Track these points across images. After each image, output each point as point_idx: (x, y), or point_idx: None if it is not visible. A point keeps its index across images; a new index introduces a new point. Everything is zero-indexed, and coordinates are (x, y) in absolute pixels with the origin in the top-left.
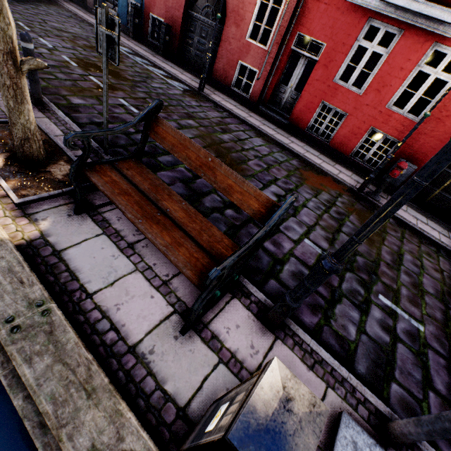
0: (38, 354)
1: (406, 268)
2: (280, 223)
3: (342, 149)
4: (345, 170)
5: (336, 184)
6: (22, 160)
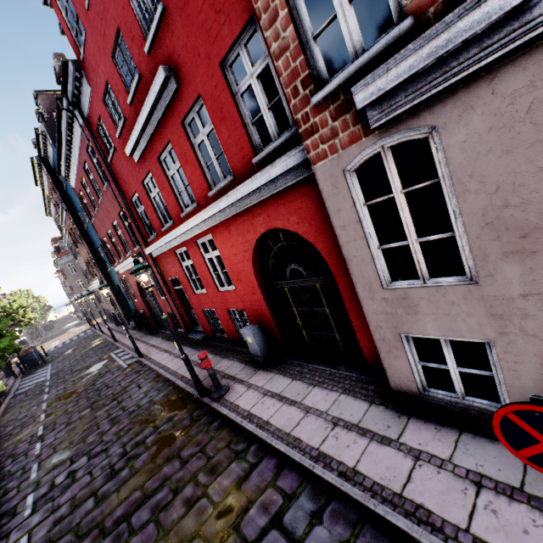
0: None
1: (128, 523)
2: (22, 522)
3: (234, 336)
4: (226, 364)
5: (188, 398)
6: None
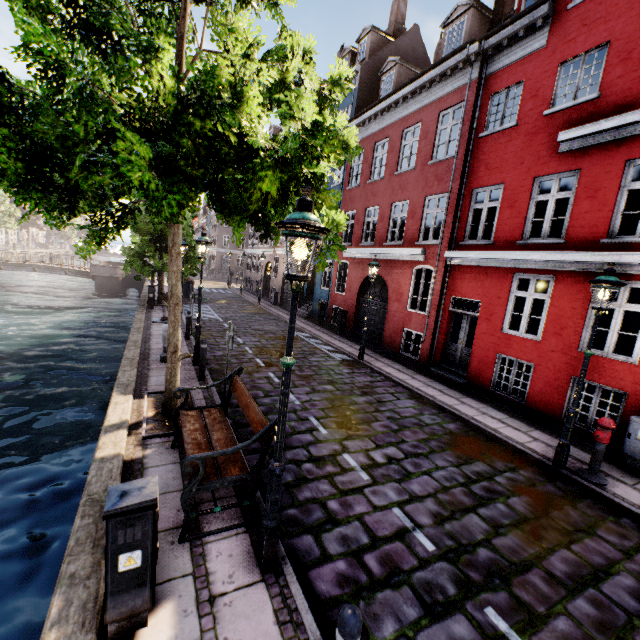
0: (90, 515)
1: (602, 593)
2: (369, 485)
3: (546, 409)
4: (549, 439)
5: (517, 455)
6: (164, 412)
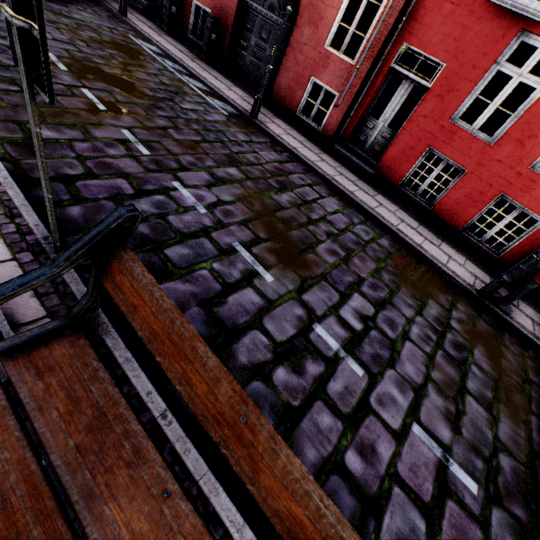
0: None
1: None
2: (370, 388)
3: (450, 218)
4: (456, 254)
5: (445, 281)
6: None
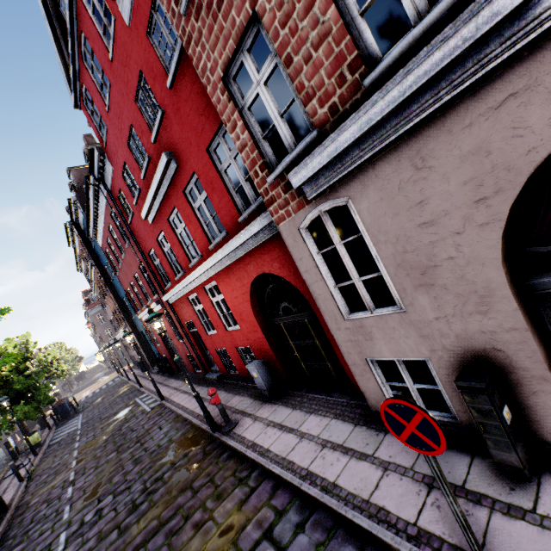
0: None
1: (145, 548)
2: None
3: (245, 373)
4: (237, 400)
5: (203, 435)
6: None
